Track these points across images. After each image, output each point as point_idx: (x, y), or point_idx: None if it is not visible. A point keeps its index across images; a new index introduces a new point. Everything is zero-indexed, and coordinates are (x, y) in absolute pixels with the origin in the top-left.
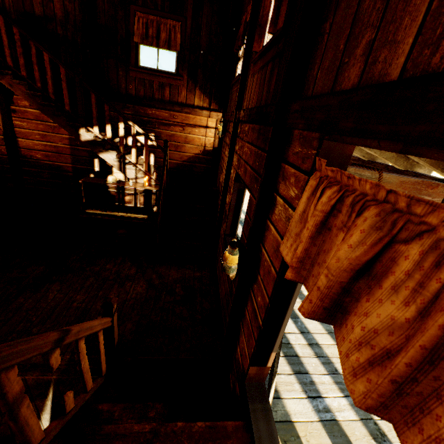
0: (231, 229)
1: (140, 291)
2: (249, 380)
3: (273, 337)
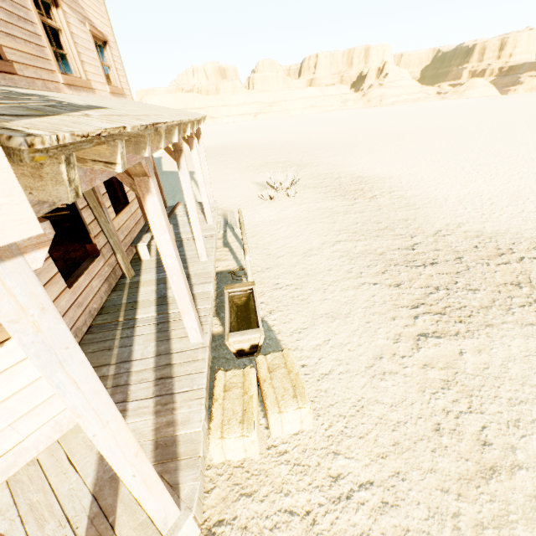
0: (124, 200)
1: (79, 255)
2: (92, 254)
3: (83, 225)
